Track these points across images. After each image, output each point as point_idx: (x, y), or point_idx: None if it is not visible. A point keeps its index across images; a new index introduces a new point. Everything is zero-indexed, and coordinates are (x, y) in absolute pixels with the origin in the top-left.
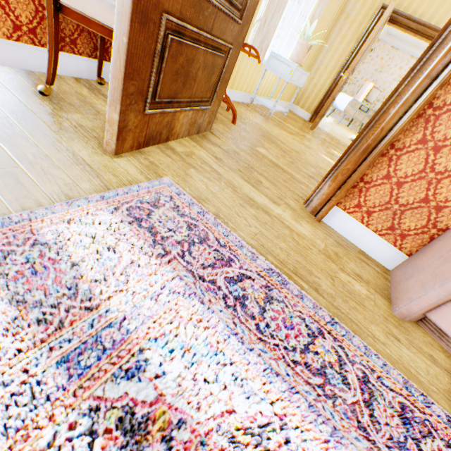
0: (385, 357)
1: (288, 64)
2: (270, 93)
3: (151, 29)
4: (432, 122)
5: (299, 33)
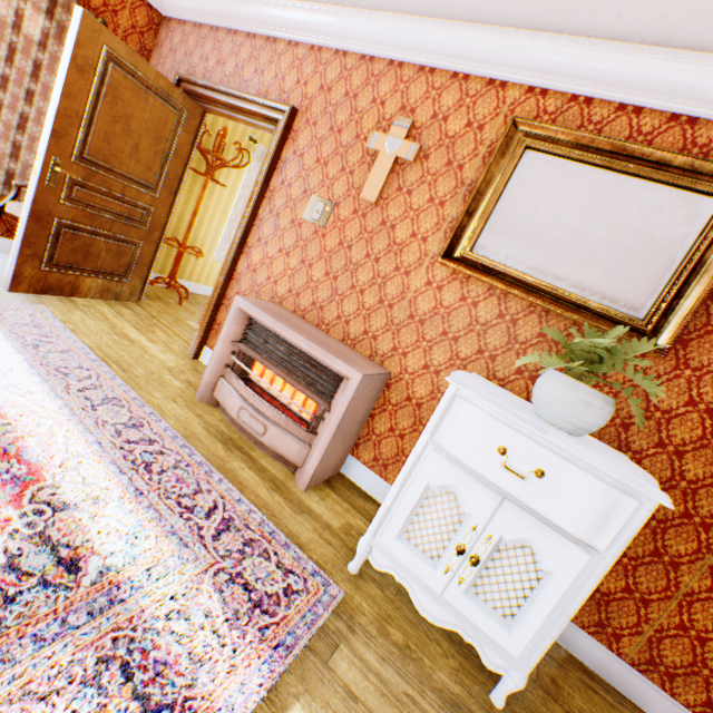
0: (146, 399)
1: None
2: None
3: (46, 225)
4: (240, 282)
5: None
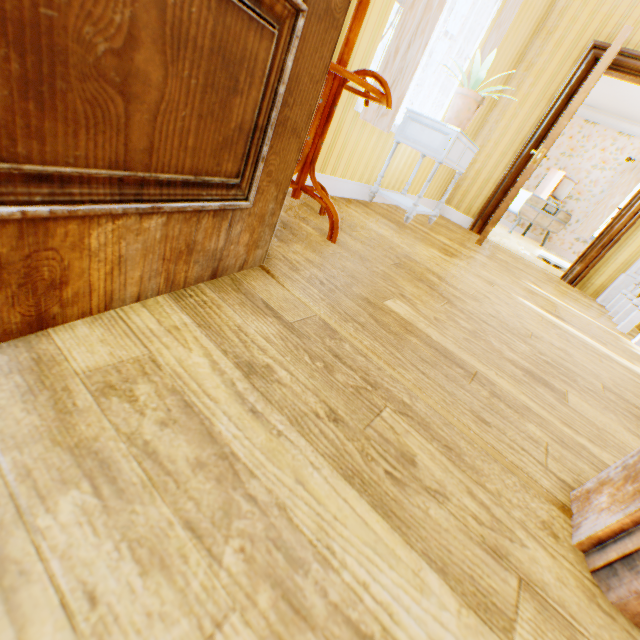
0: None
1: (441, 129)
2: (405, 183)
3: None
4: None
5: (454, 86)
